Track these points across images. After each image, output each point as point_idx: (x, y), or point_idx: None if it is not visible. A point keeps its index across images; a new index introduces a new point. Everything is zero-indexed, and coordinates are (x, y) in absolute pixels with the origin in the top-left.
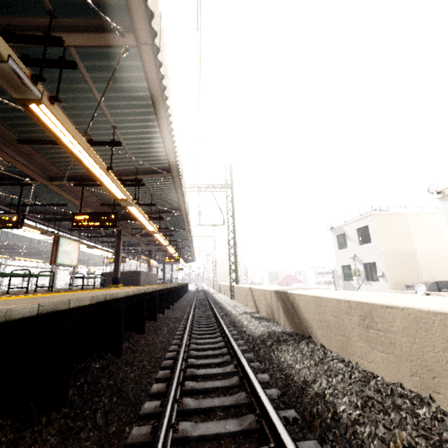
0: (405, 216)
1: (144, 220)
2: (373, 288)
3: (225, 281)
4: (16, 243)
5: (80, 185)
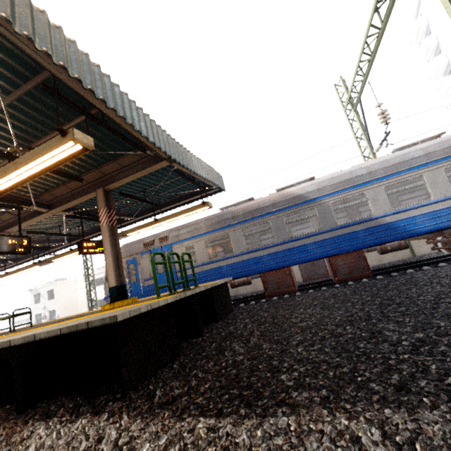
0: (75, 282)
1: None
2: None
3: None
4: None
5: None
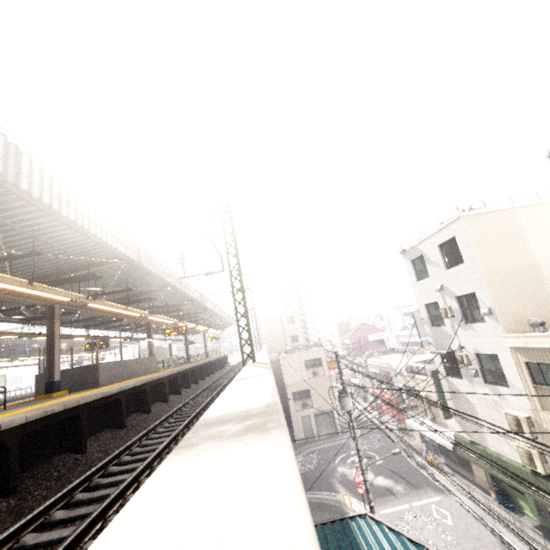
0: (513, 212)
1: (9, 284)
2: (477, 333)
3: (278, 344)
4: None
5: None
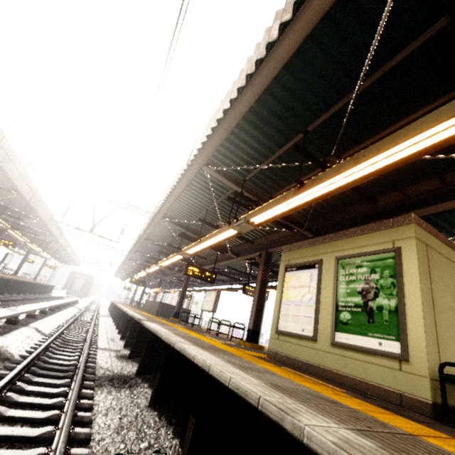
0: None
1: None
2: None
3: None
4: (43, 231)
5: (251, 264)
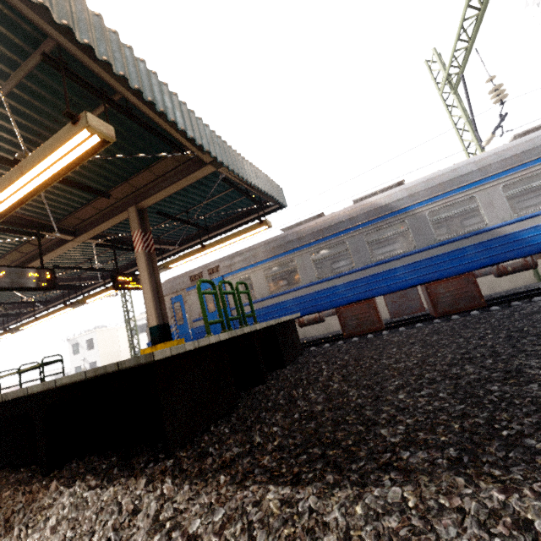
0: (116, 330)
1: None
2: None
3: None
4: None
5: None
